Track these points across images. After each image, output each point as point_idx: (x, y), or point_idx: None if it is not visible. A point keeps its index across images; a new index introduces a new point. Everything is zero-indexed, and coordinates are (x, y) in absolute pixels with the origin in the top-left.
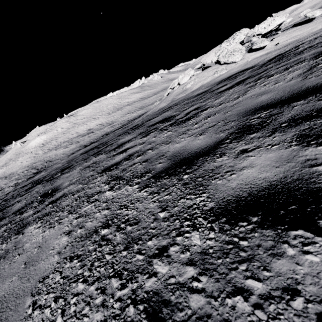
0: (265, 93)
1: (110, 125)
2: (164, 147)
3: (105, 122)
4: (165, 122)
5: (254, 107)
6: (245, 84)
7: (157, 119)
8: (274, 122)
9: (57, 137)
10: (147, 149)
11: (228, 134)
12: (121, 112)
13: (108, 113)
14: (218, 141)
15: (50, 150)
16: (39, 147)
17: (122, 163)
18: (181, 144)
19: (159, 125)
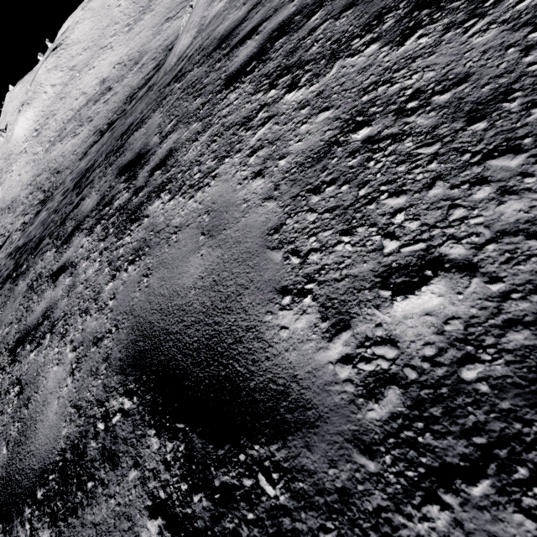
0: (212, 236)
1: (137, 65)
2: (52, 350)
3: (127, 56)
4: (127, 182)
5: (153, 323)
6: (255, 86)
7: (137, 140)
8: (80, 515)
9: (53, 110)
10: (54, 320)
11: (63, 447)
12: (152, 19)
13: (127, 28)
14: (44, 466)
15: (51, 143)
16: (33, 138)
17: (25, 347)
18: (51, 382)
19: (120, 186)
